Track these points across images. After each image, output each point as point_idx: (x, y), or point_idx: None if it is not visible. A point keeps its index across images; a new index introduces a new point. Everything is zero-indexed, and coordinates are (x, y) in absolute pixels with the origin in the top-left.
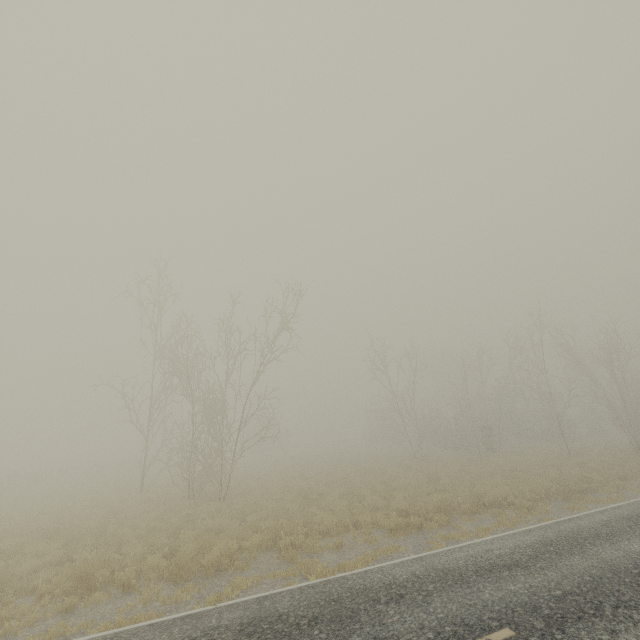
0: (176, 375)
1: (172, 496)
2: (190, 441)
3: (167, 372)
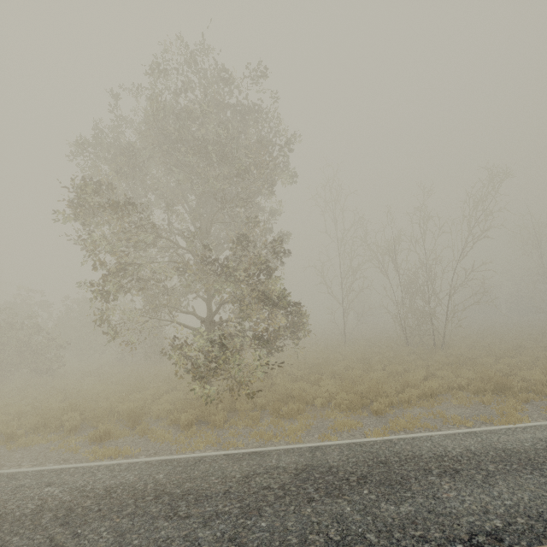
0: (390, 255)
1: (387, 345)
2: (410, 305)
3: (383, 253)
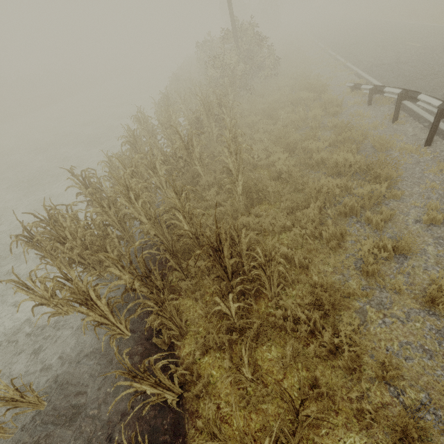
0: None
1: None
2: None
3: None
